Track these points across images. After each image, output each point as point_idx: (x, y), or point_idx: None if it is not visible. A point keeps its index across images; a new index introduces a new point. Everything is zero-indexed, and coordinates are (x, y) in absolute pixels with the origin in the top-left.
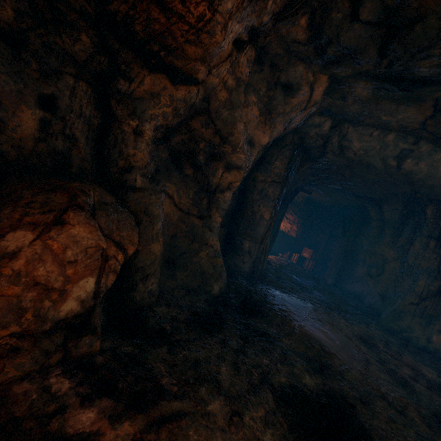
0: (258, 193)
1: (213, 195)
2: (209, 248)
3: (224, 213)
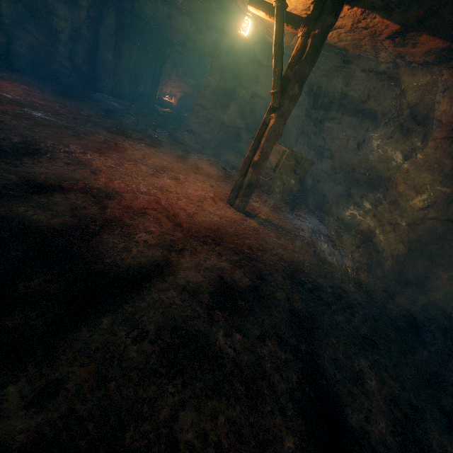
0: (102, 41)
1: (56, 35)
2: (58, 62)
3: (65, 46)
